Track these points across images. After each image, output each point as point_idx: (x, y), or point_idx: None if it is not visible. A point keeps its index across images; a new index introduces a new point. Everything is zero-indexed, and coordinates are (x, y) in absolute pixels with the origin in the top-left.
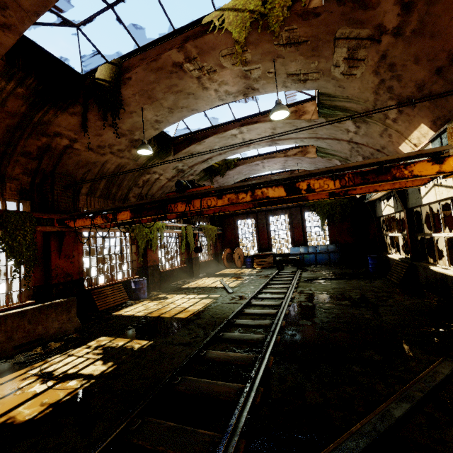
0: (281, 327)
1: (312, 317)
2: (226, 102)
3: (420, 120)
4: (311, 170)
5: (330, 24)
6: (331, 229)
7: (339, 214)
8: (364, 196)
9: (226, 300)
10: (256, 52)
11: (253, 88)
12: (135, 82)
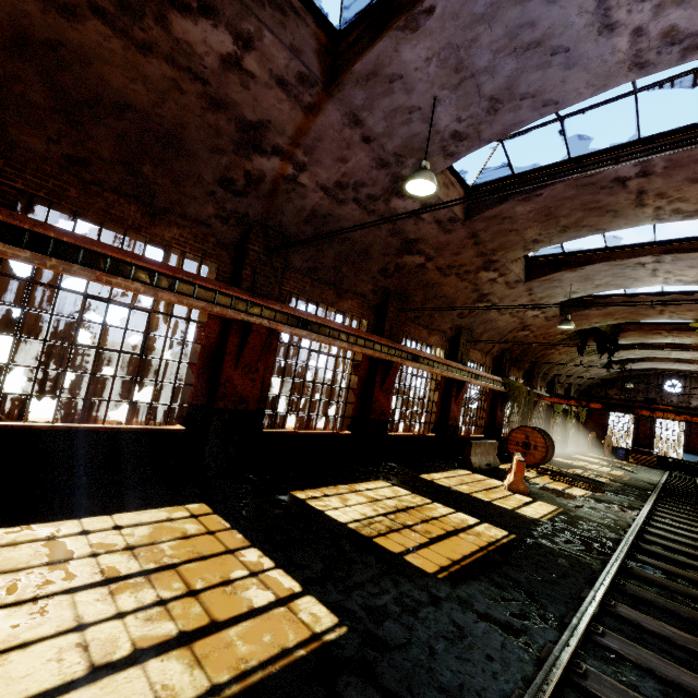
0: None
1: None
2: None
3: None
4: None
5: None
6: None
7: None
8: None
9: (637, 476)
10: None
11: None
12: (622, 334)
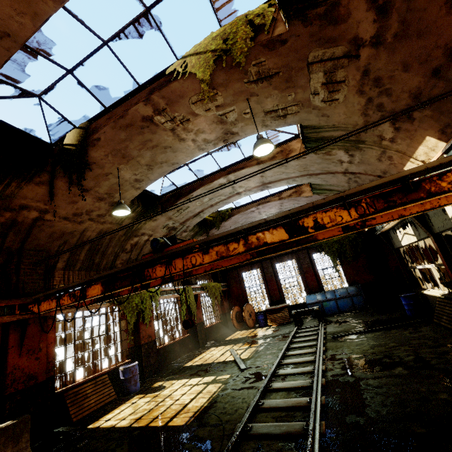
0: (321, 435)
1: (362, 406)
2: (208, 153)
3: (424, 133)
4: (315, 202)
5: (299, 49)
6: (346, 269)
7: (350, 251)
8: (373, 228)
9: (237, 383)
10: (227, 93)
11: (231, 132)
12: (105, 142)
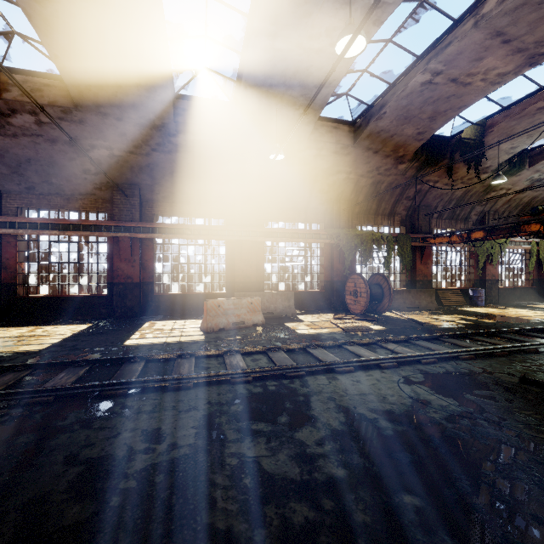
0: None
1: None
2: None
3: None
4: None
5: None
6: None
7: None
8: None
9: None
10: None
11: None
12: (496, 131)
